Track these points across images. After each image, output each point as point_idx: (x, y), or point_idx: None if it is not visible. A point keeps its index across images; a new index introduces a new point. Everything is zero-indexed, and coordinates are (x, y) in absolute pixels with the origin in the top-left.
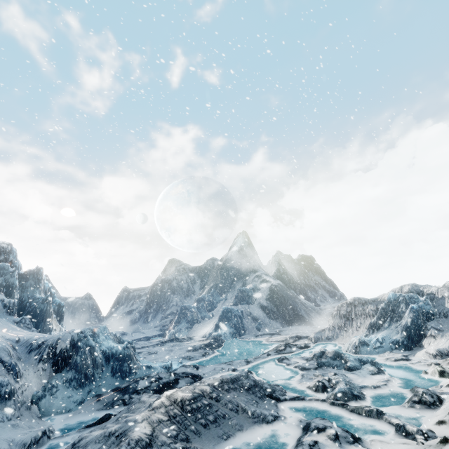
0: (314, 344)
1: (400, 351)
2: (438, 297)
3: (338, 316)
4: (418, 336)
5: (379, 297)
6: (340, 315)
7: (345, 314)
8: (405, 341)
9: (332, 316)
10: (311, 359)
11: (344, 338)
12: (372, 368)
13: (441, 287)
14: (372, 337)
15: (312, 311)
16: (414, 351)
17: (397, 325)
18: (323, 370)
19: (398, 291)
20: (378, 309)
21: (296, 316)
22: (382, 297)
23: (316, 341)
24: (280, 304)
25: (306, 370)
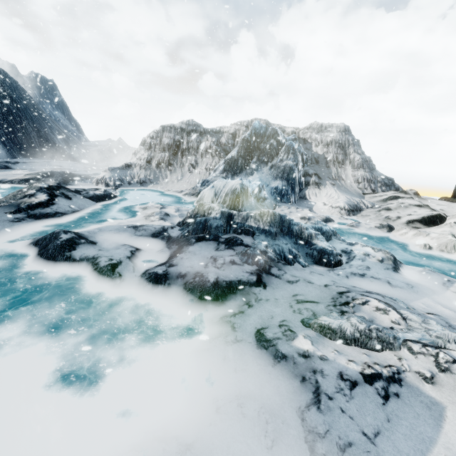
0: (117, 191)
1: (288, 204)
2: (299, 140)
3: (158, 147)
4: (299, 184)
5: (220, 129)
6: (163, 145)
7: (171, 145)
8: (289, 190)
9: (144, 145)
10: (191, 237)
11: (170, 182)
12: (380, 253)
13: (306, 129)
14: (247, 183)
15: (75, 142)
16: (307, 205)
17: (269, 167)
18: (285, 283)
19: (248, 125)
20: (223, 145)
21: (45, 143)
22: (224, 130)
23: (119, 185)
24: (5, 114)
25: (230, 297)
